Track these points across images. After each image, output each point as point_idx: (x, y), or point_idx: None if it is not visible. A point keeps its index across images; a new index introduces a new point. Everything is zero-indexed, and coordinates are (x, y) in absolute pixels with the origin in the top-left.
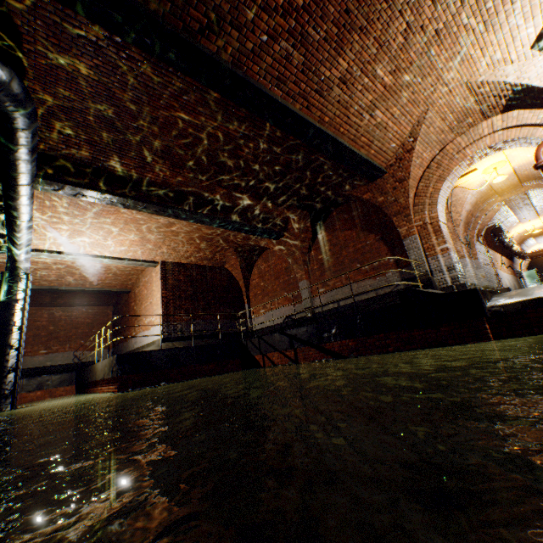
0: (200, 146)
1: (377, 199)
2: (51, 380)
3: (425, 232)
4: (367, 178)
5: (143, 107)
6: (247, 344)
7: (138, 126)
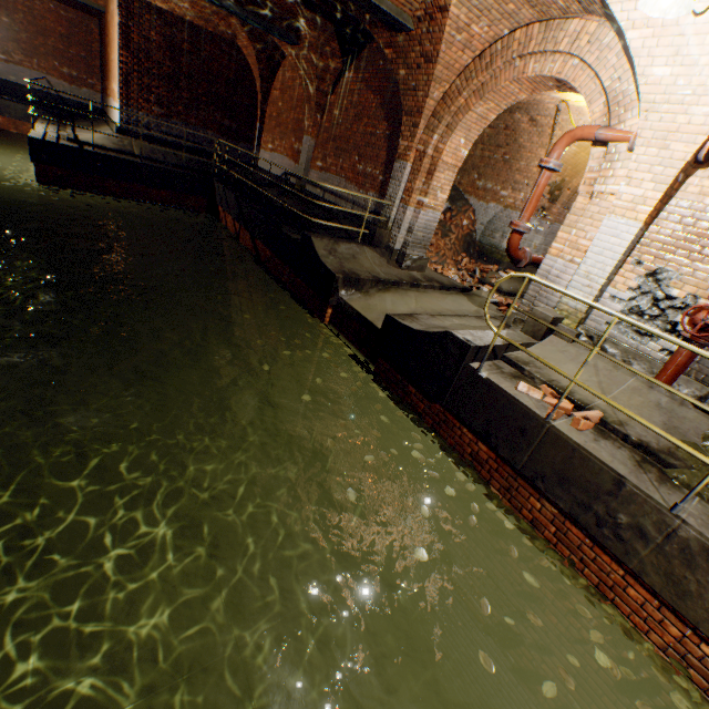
0: None
1: (399, 70)
2: (12, 109)
3: (418, 167)
4: (383, 24)
5: None
6: (216, 186)
7: None
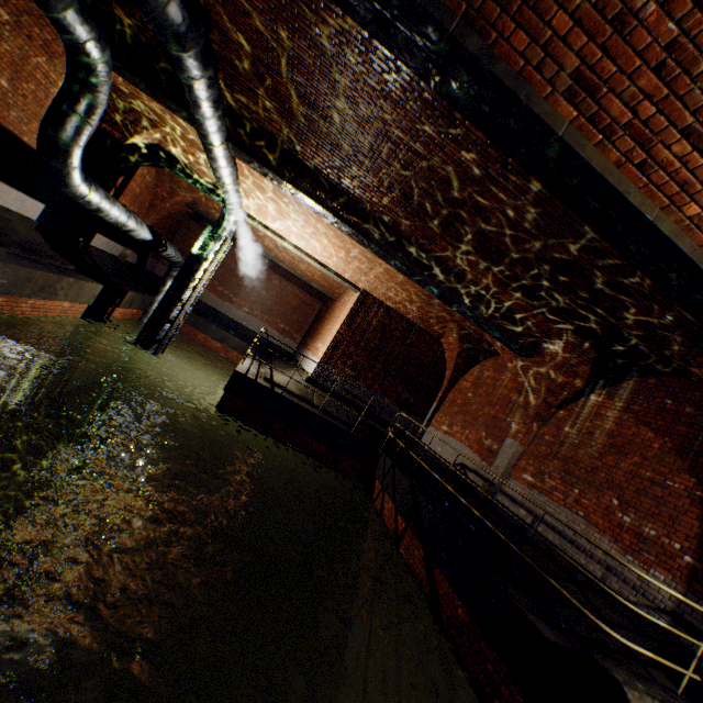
0: (418, 166)
1: None
2: (232, 340)
3: None
4: None
5: (335, 77)
6: (380, 456)
7: (333, 107)
